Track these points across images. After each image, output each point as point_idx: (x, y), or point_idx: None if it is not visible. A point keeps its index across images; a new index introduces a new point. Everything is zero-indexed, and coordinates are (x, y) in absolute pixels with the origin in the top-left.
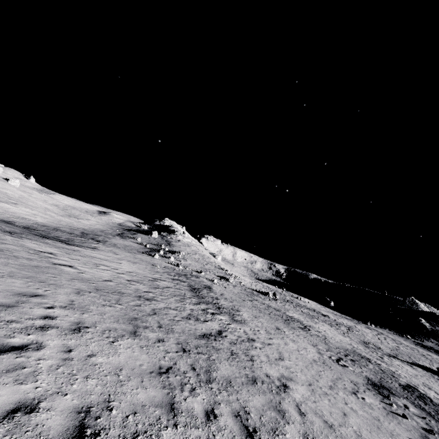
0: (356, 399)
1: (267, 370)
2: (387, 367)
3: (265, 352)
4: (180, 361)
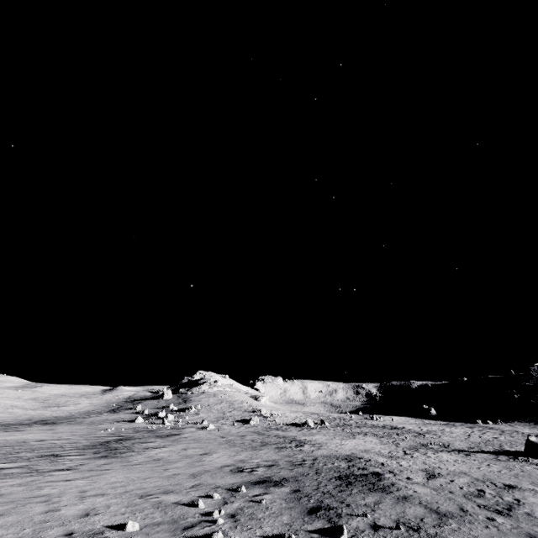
0: (124, 500)
1: None
2: (385, 461)
3: (48, 477)
4: None
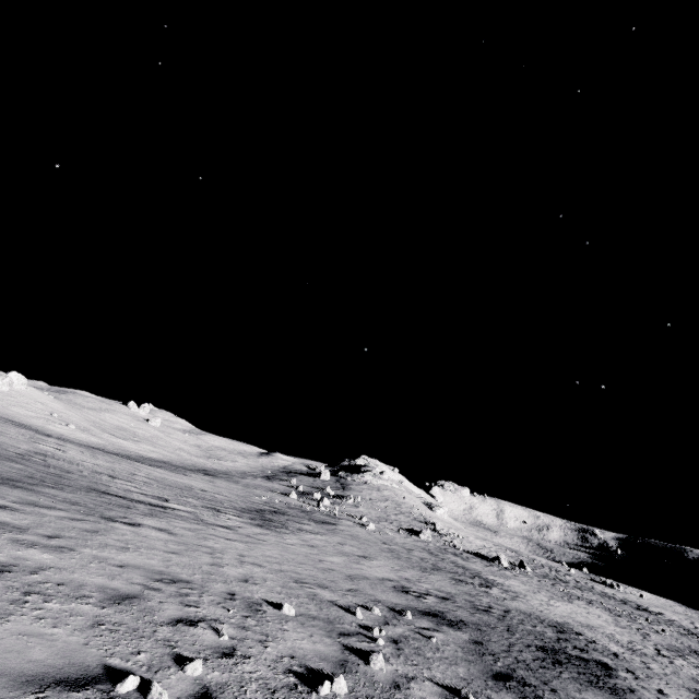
0: (280, 579)
1: (144, 520)
2: (620, 652)
3: (211, 530)
4: None
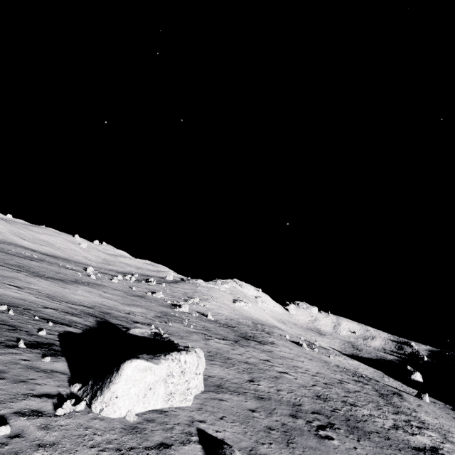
0: None
1: None
2: None
3: None
4: None
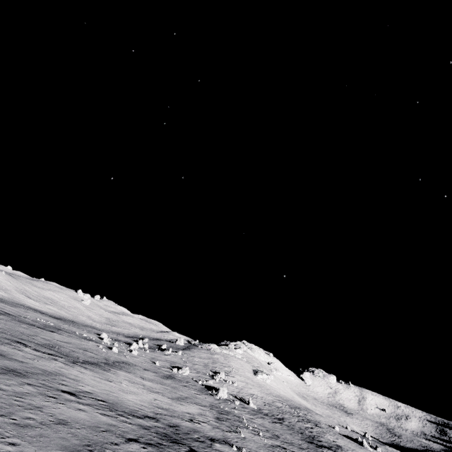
0: None
1: None
2: None
3: None
4: None
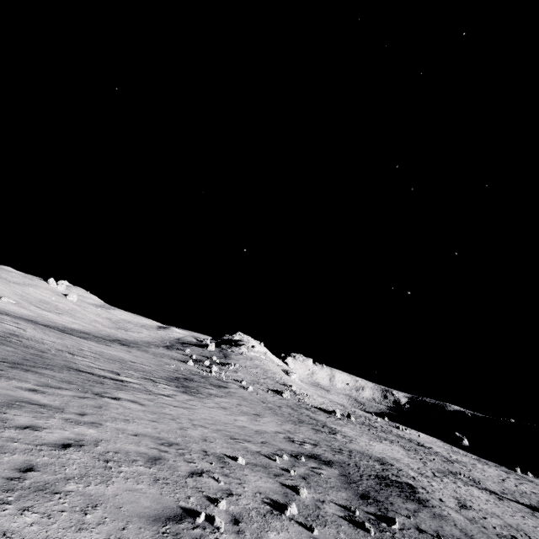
0: (222, 437)
1: (119, 394)
2: (416, 476)
3: (161, 399)
4: (1, 355)
